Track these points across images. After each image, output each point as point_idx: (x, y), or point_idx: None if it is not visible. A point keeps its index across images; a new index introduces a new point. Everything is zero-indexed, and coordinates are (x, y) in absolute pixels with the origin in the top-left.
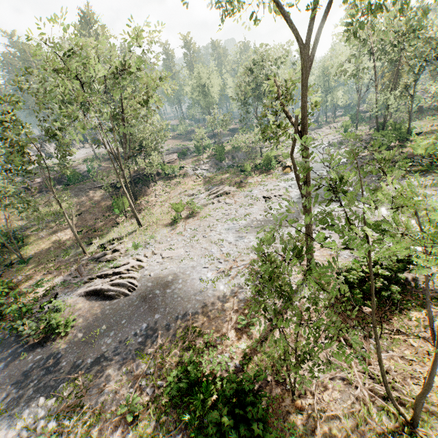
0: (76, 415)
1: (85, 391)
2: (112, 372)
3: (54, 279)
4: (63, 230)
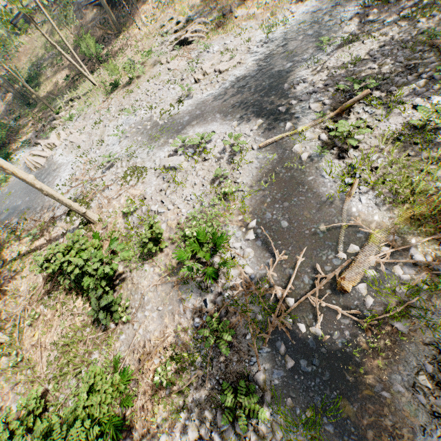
0: None
1: None
2: None
3: (29, 133)
4: (61, 72)
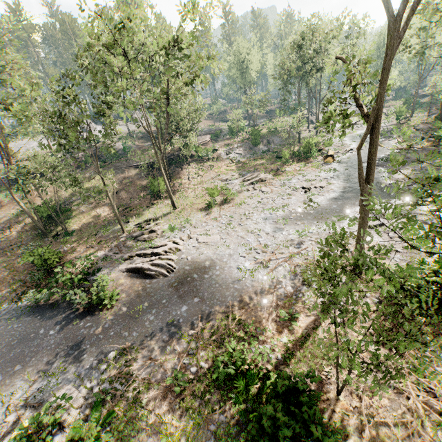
0: (126, 381)
1: (133, 361)
2: (157, 347)
3: (96, 253)
4: (102, 207)
